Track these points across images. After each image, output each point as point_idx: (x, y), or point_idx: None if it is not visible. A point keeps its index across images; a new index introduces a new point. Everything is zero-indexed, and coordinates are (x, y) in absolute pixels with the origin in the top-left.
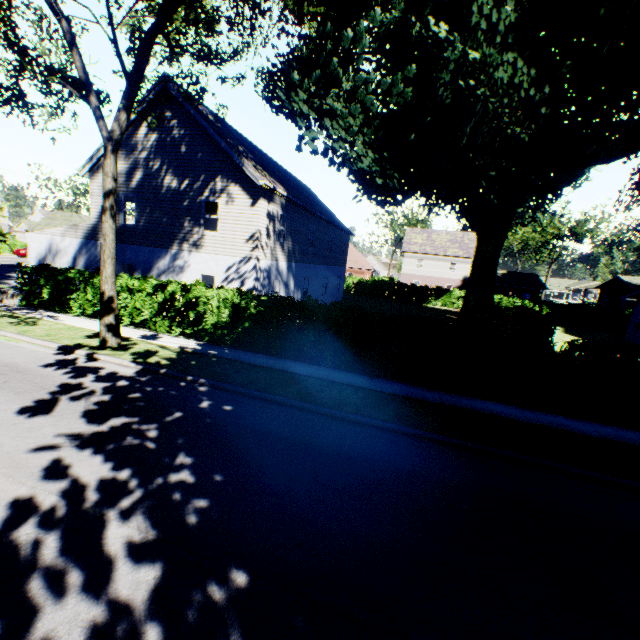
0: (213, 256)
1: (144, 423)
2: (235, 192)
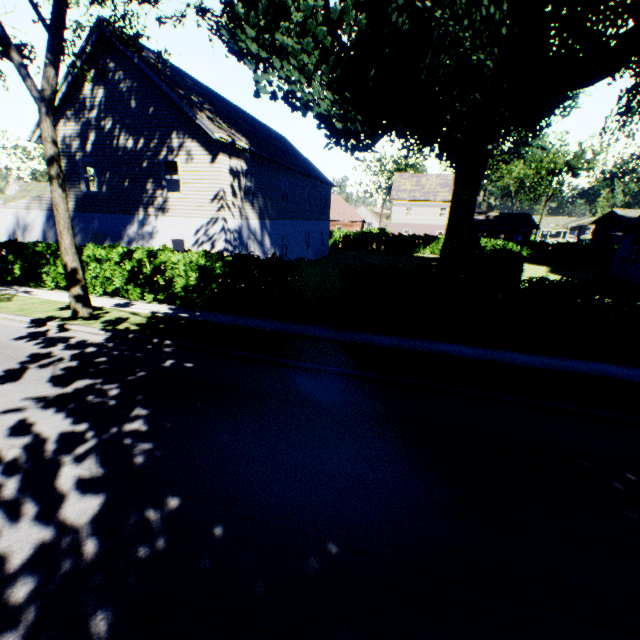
0: (180, 219)
1: (107, 384)
2: (193, 149)
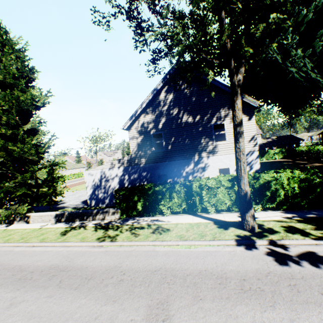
0: (225, 156)
1: None
2: None
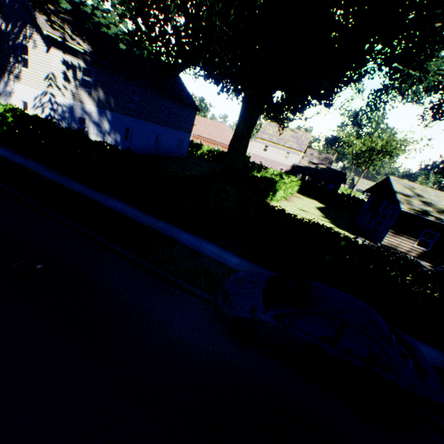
0: (27, 87)
1: None
2: (38, 40)
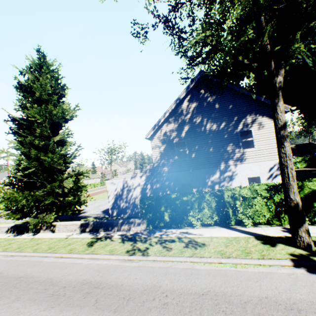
0: (254, 163)
1: None
2: (262, 121)
